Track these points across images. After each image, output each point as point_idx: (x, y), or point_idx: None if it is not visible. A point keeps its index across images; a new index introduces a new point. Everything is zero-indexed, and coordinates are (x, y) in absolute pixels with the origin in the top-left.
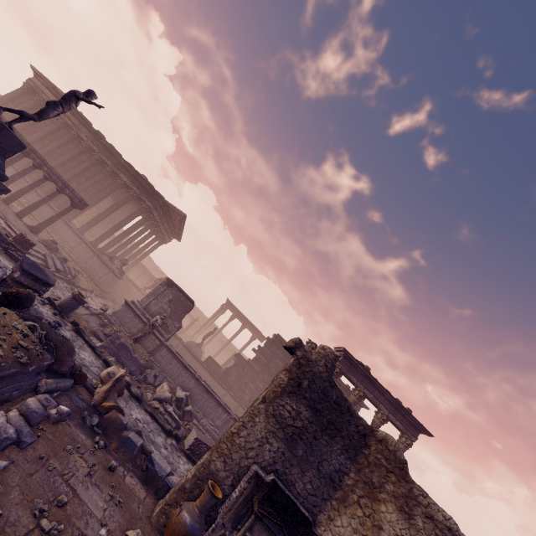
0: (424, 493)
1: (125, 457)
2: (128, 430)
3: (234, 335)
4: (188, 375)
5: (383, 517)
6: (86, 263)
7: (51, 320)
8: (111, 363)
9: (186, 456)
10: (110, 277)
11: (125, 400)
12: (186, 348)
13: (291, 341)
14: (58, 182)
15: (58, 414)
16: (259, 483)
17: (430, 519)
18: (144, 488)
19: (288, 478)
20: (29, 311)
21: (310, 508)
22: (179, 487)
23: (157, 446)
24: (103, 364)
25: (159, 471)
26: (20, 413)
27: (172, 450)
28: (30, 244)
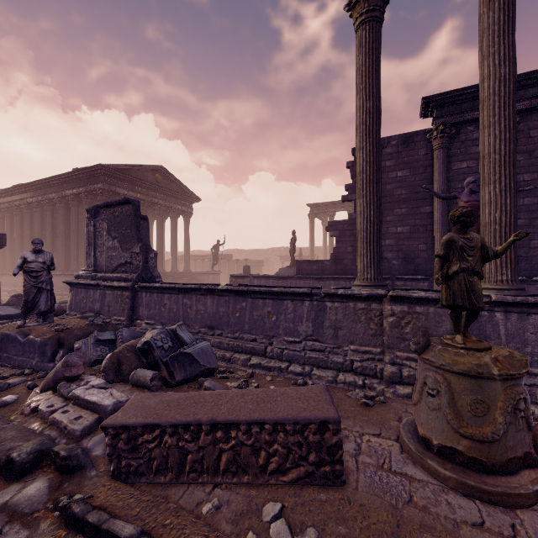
0: None
1: None
2: None
3: None
4: (195, 299)
5: None
6: None
7: None
8: None
9: (65, 522)
10: None
11: None
12: (262, 278)
13: None
14: None
15: None
16: None
17: None
18: None
19: None
20: None
21: None
22: None
23: None
24: None
25: None
26: None
27: None
28: None
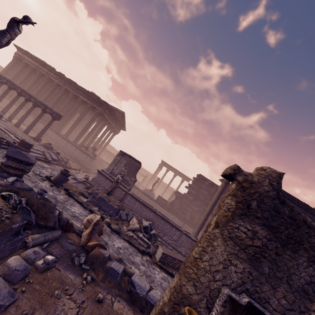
0: None
1: (111, 284)
2: (112, 259)
3: (171, 181)
4: (147, 210)
5: None
6: (73, 154)
7: (48, 190)
8: (95, 211)
9: (158, 266)
10: (89, 159)
11: (108, 235)
12: (143, 193)
13: (229, 168)
14: (41, 106)
15: (44, 264)
16: (235, 307)
17: None
18: (131, 309)
19: (260, 296)
20: (15, 184)
21: None
22: (159, 311)
23: (136, 265)
24: (89, 213)
25: (140, 292)
26: (3, 273)
27: (148, 265)
28: (29, 145)
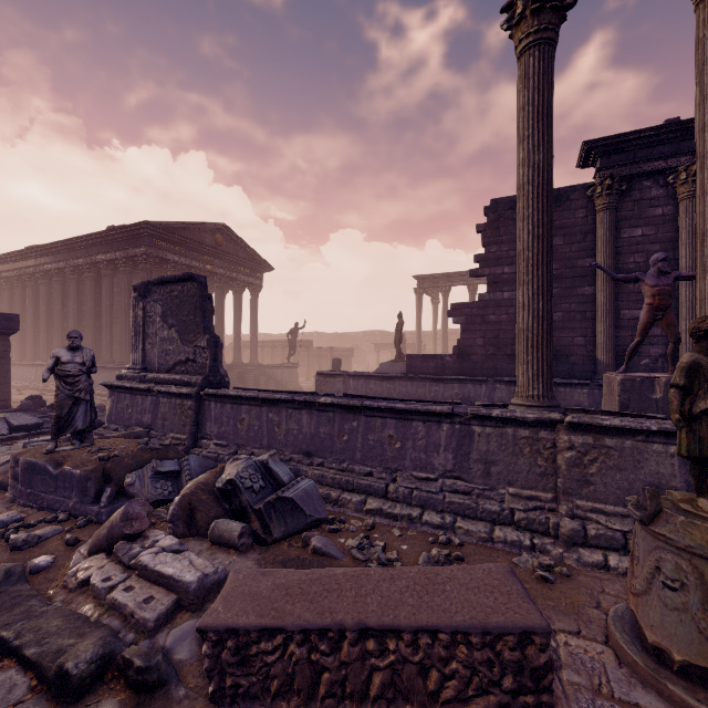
0: None
1: None
2: None
3: None
4: (285, 414)
5: None
6: None
7: None
8: None
9: None
10: None
11: None
12: (360, 378)
13: None
14: None
15: None
16: None
17: None
18: None
19: None
20: None
21: None
22: None
23: None
24: None
25: None
26: None
27: None
28: None
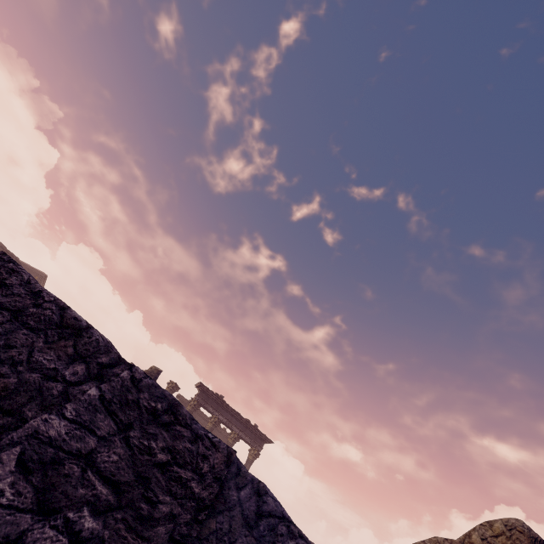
0: None
1: None
2: None
3: None
4: None
5: None
6: None
7: None
8: None
9: None
10: None
11: None
12: None
13: None
14: None
15: None
16: None
17: None
18: None
19: None
20: None
21: None
22: None
23: None
24: None
25: None
26: None
27: None
28: None
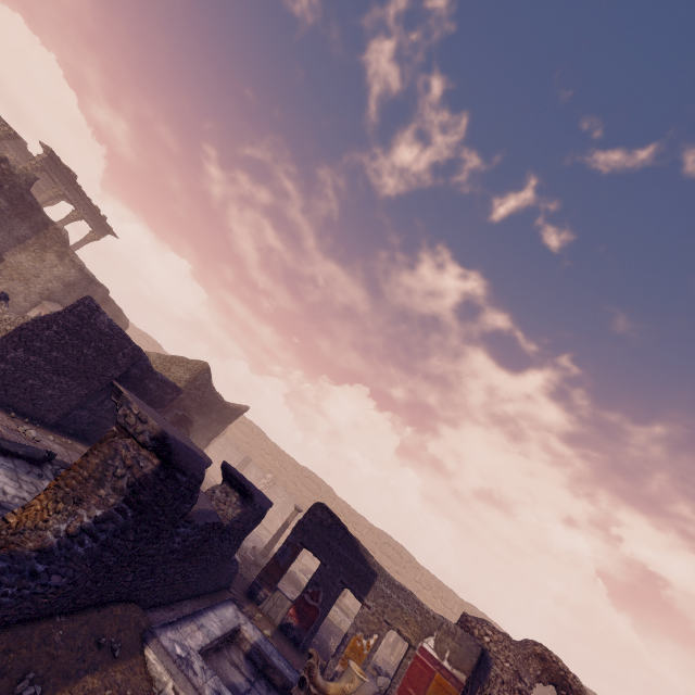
0: (74, 253)
1: None
2: None
3: None
4: None
5: (48, 258)
6: None
7: None
8: None
9: None
10: None
11: None
12: None
13: None
14: None
15: None
16: None
17: (73, 262)
18: None
19: None
20: None
21: (0, 249)
22: None
23: None
24: None
25: None
26: None
27: None
28: None
